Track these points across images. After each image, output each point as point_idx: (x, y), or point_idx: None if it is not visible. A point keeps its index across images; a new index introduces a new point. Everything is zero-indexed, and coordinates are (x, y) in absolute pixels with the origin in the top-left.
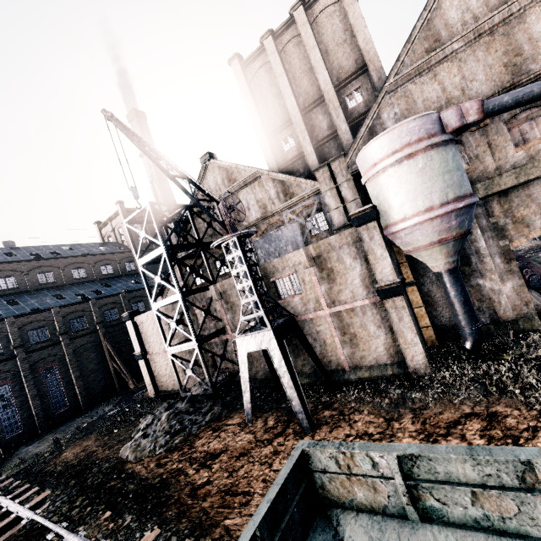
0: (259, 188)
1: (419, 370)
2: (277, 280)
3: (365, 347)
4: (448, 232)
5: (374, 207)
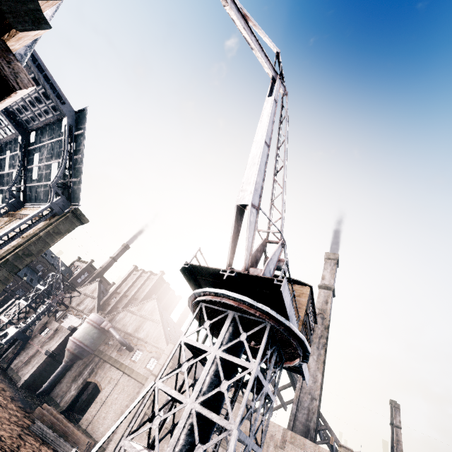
0: (92, 302)
1: (20, 382)
2: (48, 328)
3: (26, 367)
4: (71, 348)
5: (77, 329)
